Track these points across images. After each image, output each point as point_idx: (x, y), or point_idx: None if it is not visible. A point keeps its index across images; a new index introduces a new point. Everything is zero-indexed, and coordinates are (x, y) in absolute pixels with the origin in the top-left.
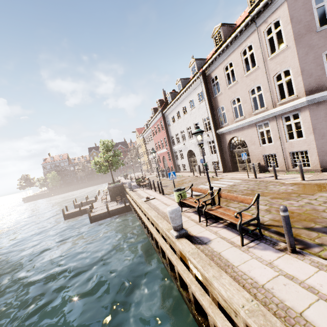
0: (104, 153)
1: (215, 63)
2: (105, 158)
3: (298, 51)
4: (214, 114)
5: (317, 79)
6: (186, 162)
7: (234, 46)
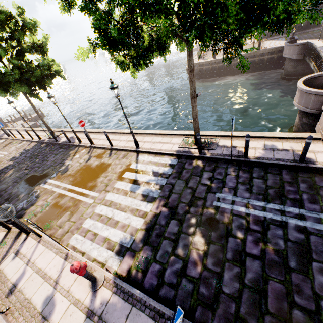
0: None
1: None
2: None
3: None
4: None
5: None
6: None
7: None
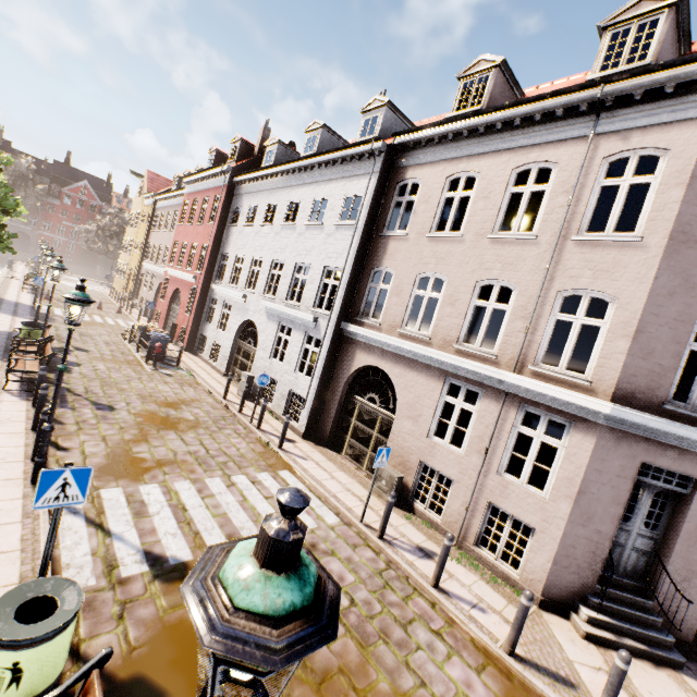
0: None
1: (436, 149)
2: None
3: (661, 273)
4: (360, 278)
5: (655, 373)
6: (226, 343)
7: (508, 141)
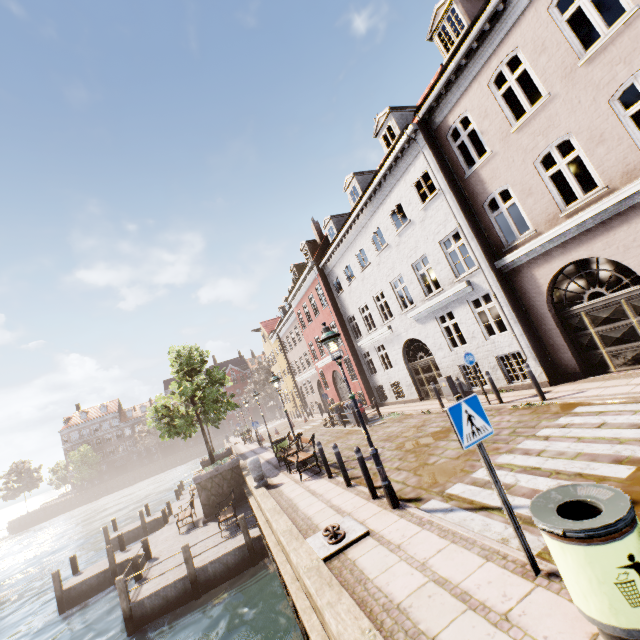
0: (183, 380)
1: (457, 83)
2: (183, 393)
3: None
4: (478, 220)
5: None
6: (401, 374)
7: (520, 4)
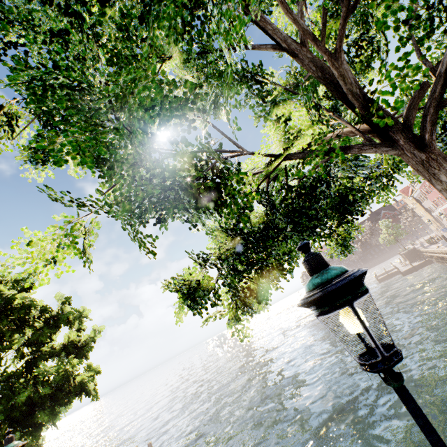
0: (386, 229)
1: None
2: (389, 233)
3: None
4: None
5: None
6: None
7: None
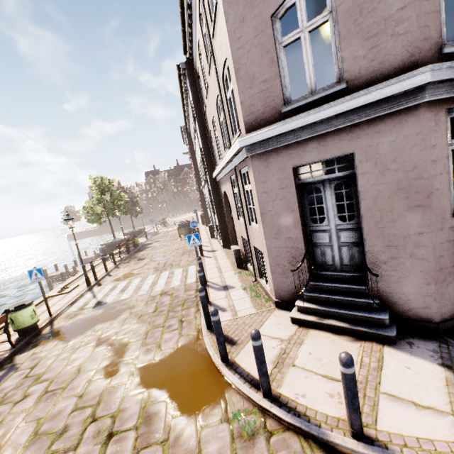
0: (100, 194)
1: (193, 43)
2: (93, 203)
3: (228, 13)
4: (209, 145)
5: (264, 91)
6: (210, 214)
7: (194, 6)
